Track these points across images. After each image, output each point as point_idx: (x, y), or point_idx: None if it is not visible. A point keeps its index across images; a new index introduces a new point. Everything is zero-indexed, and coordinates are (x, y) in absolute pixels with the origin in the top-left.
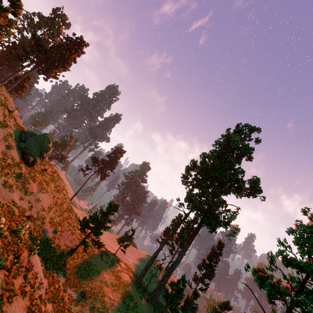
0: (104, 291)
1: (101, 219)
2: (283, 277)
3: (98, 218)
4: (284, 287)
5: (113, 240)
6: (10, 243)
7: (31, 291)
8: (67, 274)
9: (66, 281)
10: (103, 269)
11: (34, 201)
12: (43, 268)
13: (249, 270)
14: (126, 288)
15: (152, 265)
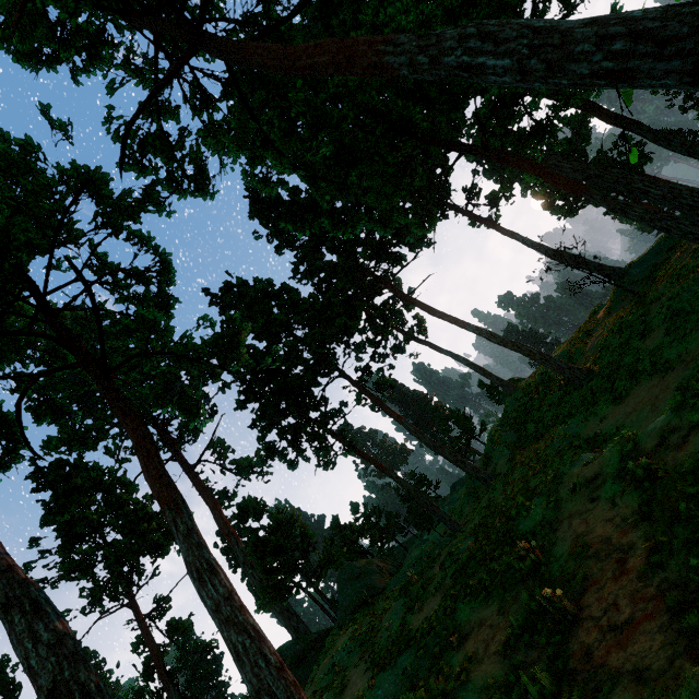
0: None
1: None
2: None
3: None
4: None
5: None
6: None
7: None
8: None
9: None
10: None
11: None
12: None
13: None
14: None
15: None
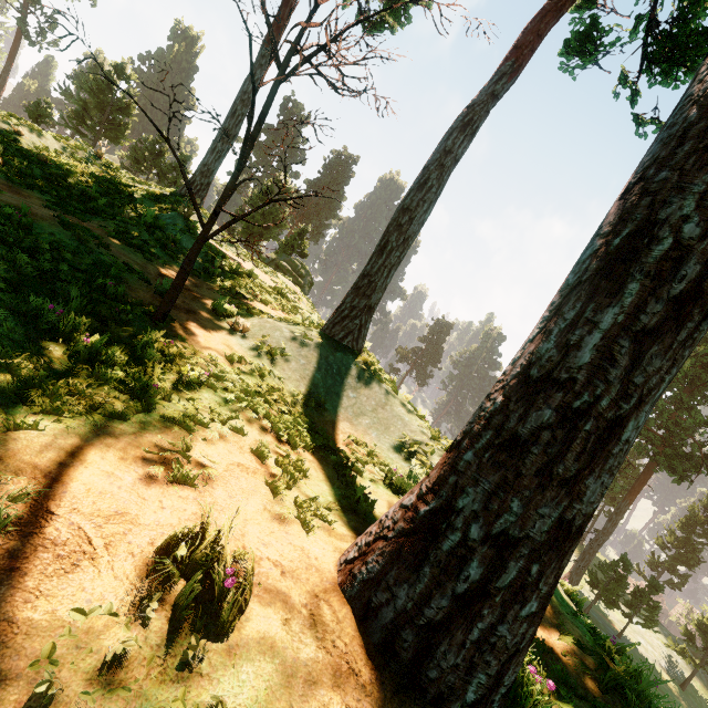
0: None
1: None
2: None
3: None
4: None
5: None
6: None
7: None
8: None
9: None
10: None
11: None
12: None
13: None
14: None
15: None
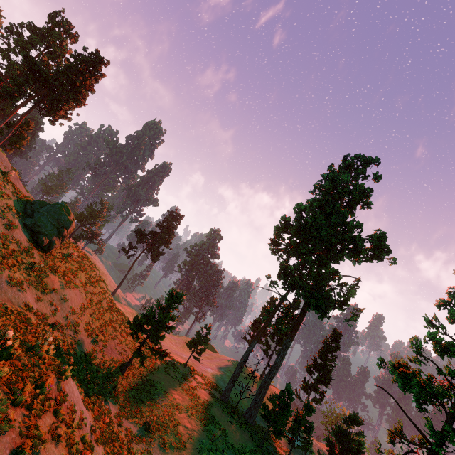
0: (176, 419)
1: (160, 317)
2: (438, 372)
3: (154, 316)
4: (440, 386)
5: (180, 345)
6: (27, 366)
7: (68, 433)
8: (120, 400)
9: (120, 410)
10: (172, 388)
11: (59, 301)
12: (84, 397)
13: (385, 367)
14: (208, 410)
15: (241, 374)
